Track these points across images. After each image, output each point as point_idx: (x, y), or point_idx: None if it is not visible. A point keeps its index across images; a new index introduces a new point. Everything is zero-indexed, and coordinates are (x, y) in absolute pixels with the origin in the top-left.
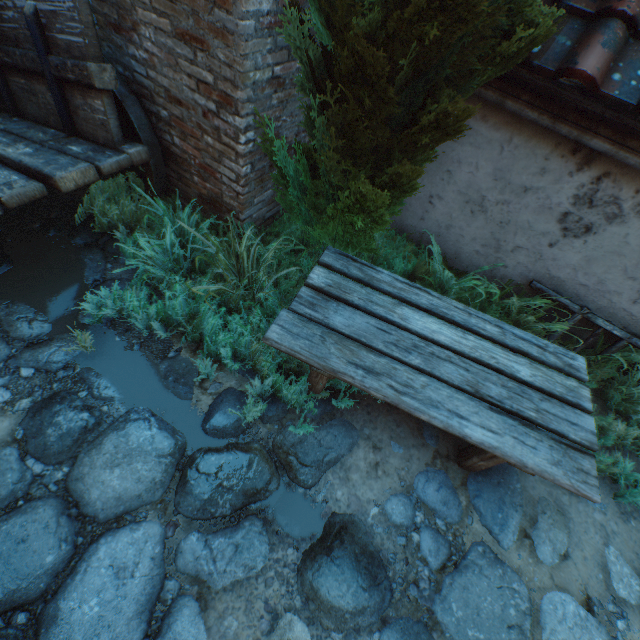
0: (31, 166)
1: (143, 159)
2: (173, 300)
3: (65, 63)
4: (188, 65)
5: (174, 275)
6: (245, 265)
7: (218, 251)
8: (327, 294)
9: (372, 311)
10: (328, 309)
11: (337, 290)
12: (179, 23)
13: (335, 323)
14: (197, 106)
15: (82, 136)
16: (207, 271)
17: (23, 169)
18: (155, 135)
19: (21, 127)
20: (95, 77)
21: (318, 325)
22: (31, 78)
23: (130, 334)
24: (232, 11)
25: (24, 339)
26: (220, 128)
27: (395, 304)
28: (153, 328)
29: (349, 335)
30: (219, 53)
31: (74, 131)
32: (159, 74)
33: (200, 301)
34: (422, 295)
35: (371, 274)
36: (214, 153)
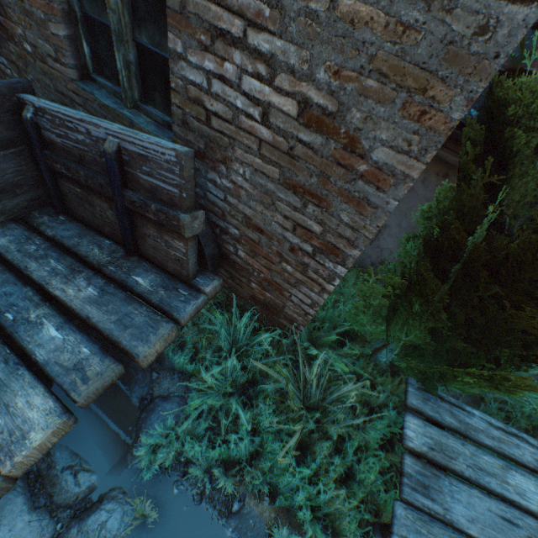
0: (102, 329)
1: (216, 291)
2: (240, 444)
3: (146, 204)
4: (288, 209)
5: (233, 400)
6: (312, 390)
7: (288, 381)
8: (431, 461)
9: (486, 486)
10: (443, 492)
11: (441, 454)
12: (293, 175)
13: (458, 518)
14: (284, 240)
15: (143, 254)
16: (260, 381)
17: (89, 324)
18: (217, 245)
19: (71, 234)
20: (186, 228)
21: (442, 526)
22: (90, 191)
23: (187, 480)
24: (386, 189)
25: (69, 504)
26: (309, 265)
27: (503, 468)
28: (212, 469)
29: (478, 537)
30: (343, 214)
31: (136, 251)
32: (242, 203)
33: (264, 435)
34: (522, 446)
35: (464, 419)
36: (289, 278)
